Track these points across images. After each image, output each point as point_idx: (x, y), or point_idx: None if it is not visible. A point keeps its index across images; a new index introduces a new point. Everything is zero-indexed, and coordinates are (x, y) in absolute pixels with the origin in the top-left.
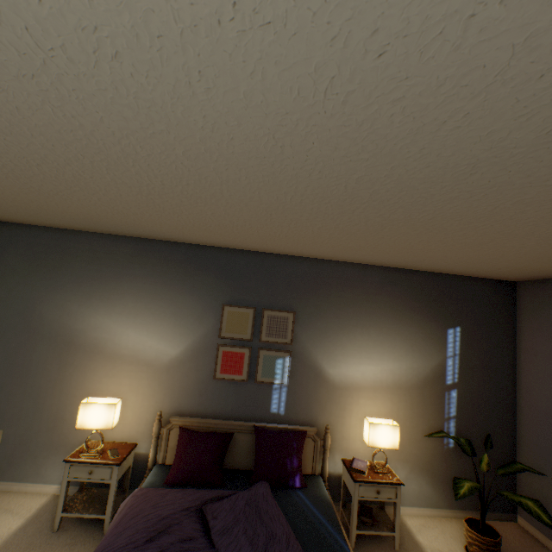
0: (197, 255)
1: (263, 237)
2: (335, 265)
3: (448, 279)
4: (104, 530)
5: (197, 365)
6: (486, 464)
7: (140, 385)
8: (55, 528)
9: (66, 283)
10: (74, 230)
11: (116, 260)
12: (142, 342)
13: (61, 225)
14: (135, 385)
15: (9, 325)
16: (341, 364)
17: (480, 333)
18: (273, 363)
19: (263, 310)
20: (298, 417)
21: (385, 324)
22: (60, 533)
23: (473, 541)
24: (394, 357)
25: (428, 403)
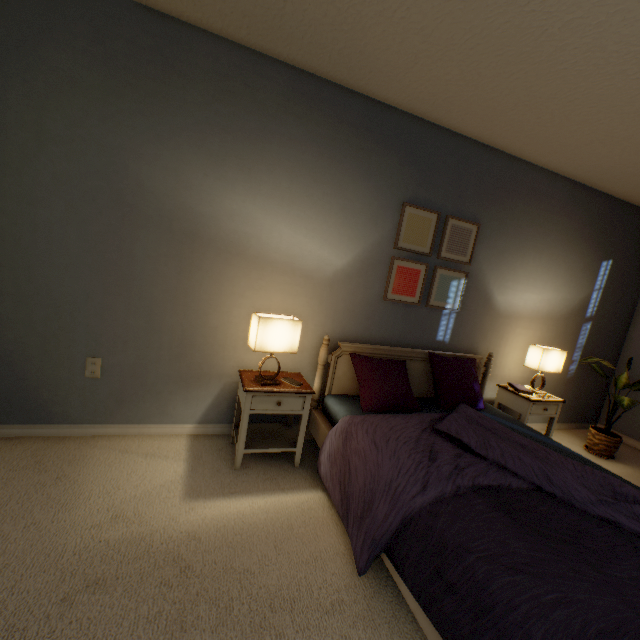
0: (378, 121)
1: (530, 98)
2: (529, 169)
3: (619, 207)
4: (295, 463)
5: (365, 281)
6: (623, 383)
7: (295, 304)
8: (237, 466)
9: (178, 129)
10: (184, 23)
11: (259, 102)
12: (299, 245)
13: (173, 1)
14: (290, 303)
15: (80, 192)
16: (509, 291)
17: (624, 268)
18: (448, 285)
19: (448, 217)
20: (461, 346)
21: (556, 251)
22: (245, 471)
23: (600, 442)
24: (554, 287)
25: (567, 334)
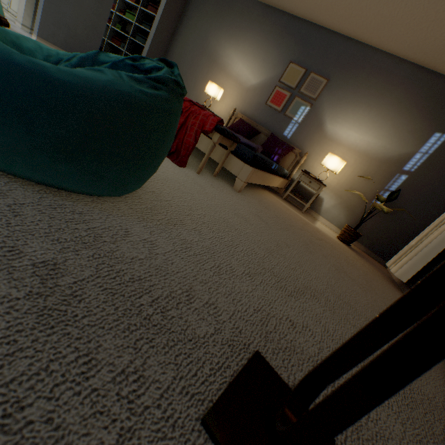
0: (292, 24)
1: (331, 0)
2: (378, 54)
3: None
4: None
5: (261, 93)
6: (383, 203)
7: (232, 94)
8: None
9: (224, 27)
10: None
11: (250, 18)
12: (242, 72)
13: None
14: (231, 93)
15: (196, 44)
16: (338, 125)
17: None
18: (299, 108)
19: (310, 72)
20: (295, 144)
21: (386, 110)
22: None
23: (343, 229)
24: (376, 135)
25: (379, 174)
